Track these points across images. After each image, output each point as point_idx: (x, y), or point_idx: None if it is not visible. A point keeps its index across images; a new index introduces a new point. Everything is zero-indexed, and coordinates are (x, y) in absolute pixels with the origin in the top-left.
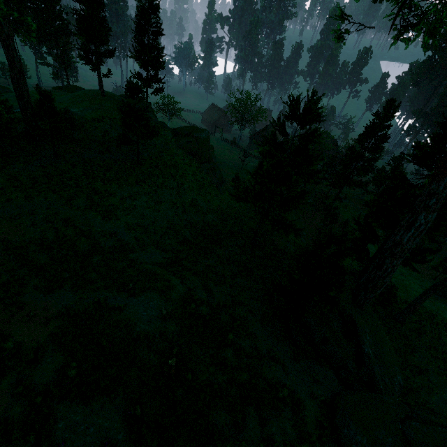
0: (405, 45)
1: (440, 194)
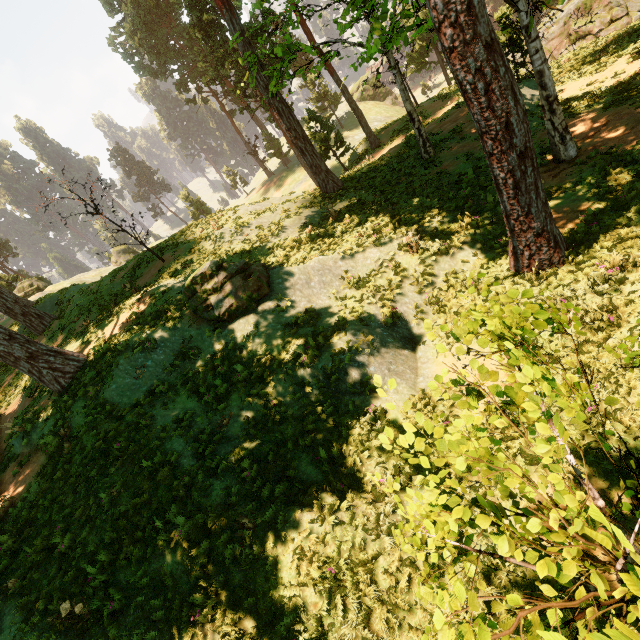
0: None
1: None
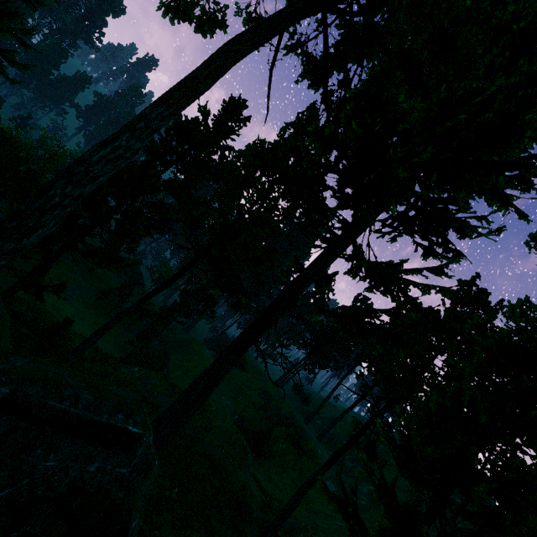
0: (171, 13)
1: (151, 122)
